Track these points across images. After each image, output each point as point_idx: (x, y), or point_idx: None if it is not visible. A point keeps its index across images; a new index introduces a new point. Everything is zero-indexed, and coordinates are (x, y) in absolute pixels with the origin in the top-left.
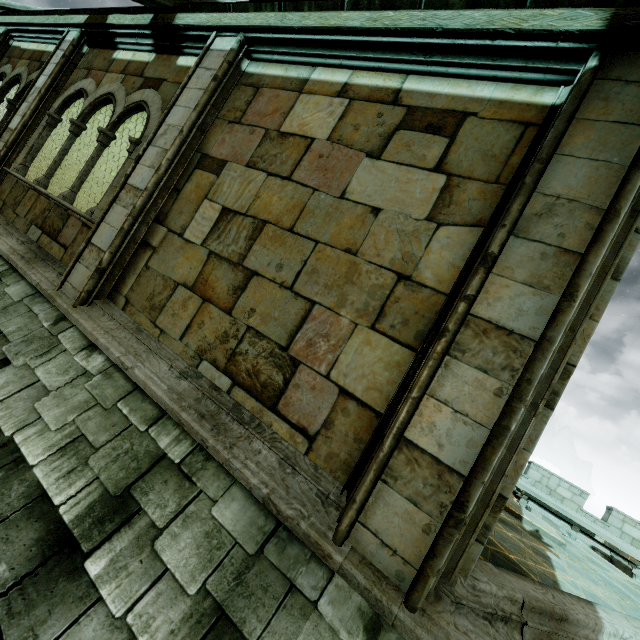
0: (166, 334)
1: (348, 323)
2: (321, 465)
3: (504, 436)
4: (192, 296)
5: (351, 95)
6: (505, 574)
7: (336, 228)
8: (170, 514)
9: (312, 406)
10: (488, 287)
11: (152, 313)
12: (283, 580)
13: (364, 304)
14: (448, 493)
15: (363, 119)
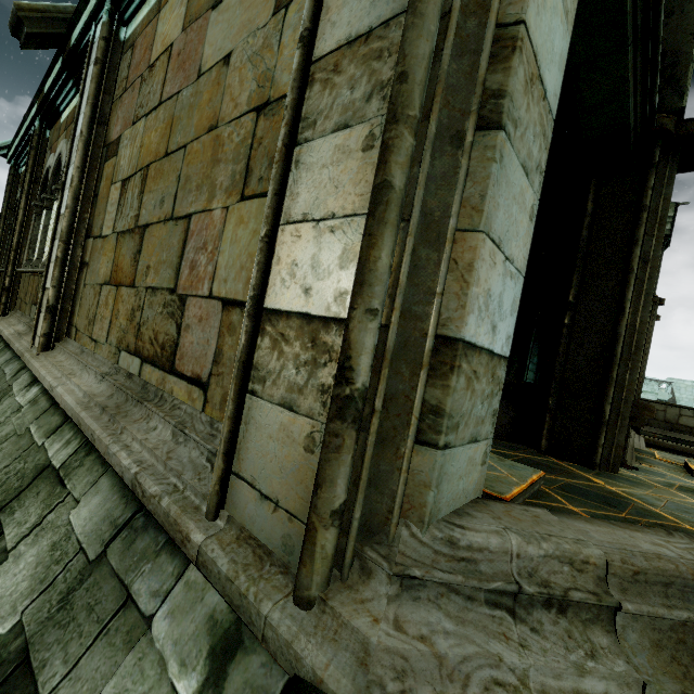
0: (98, 343)
1: (220, 213)
2: (218, 417)
3: (383, 203)
4: (110, 289)
5: None
6: (578, 523)
7: (198, 114)
8: (26, 531)
9: (201, 343)
10: (328, 2)
11: (89, 329)
12: (120, 591)
13: (231, 177)
14: (328, 363)
15: None
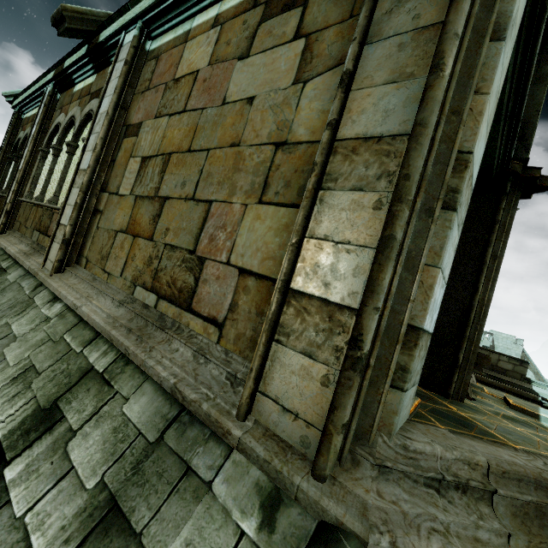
0: (111, 275)
1: (239, 207)
2: (231, 349)
3: (390, 247)
4: (126, 237)
5: (222, 21)
6: (466, 439)
7: (221, 131)
8: (86, 417)
9: (218, 295)
10: (350, 106)
11: (102, 262)
12: (180, 464)
13: (250, 184)
14: (341, 333)
15: (232, 33)
